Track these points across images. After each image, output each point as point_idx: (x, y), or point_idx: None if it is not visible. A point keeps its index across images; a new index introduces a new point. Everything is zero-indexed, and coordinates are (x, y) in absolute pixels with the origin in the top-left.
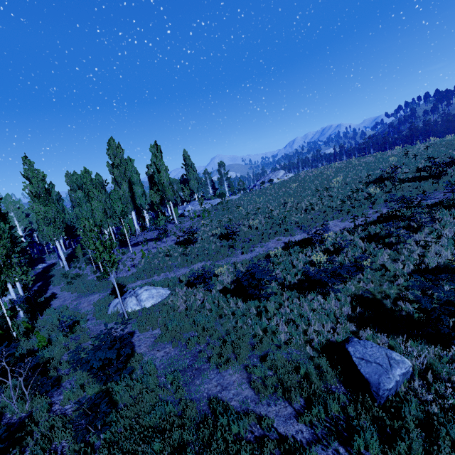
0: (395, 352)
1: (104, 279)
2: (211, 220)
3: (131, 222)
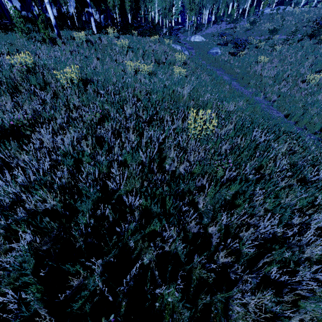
0: (219, 49)
1: (193, 34)
2: (254, 19)
3: (226, 11)
